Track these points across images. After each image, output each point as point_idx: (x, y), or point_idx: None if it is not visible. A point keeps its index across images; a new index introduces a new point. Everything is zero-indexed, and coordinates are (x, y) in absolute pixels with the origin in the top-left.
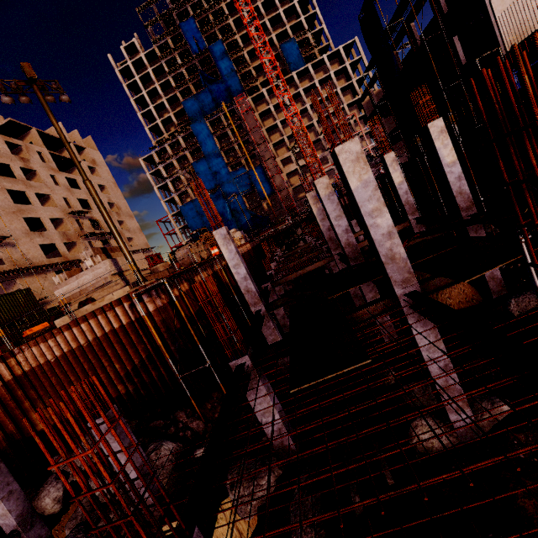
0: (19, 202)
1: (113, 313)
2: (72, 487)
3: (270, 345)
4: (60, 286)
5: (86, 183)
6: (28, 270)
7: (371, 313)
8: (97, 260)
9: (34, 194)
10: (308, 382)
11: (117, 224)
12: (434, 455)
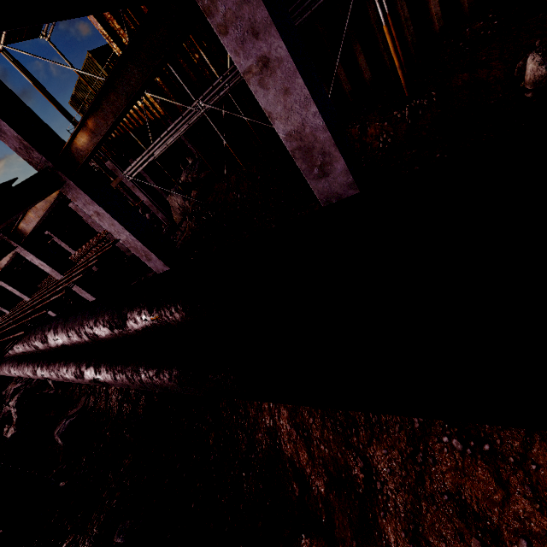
0: None
1: None
2: None
3: None
4: None
5: None
6: None
7: None
8: None
9: None
10: None
11: None
12: None
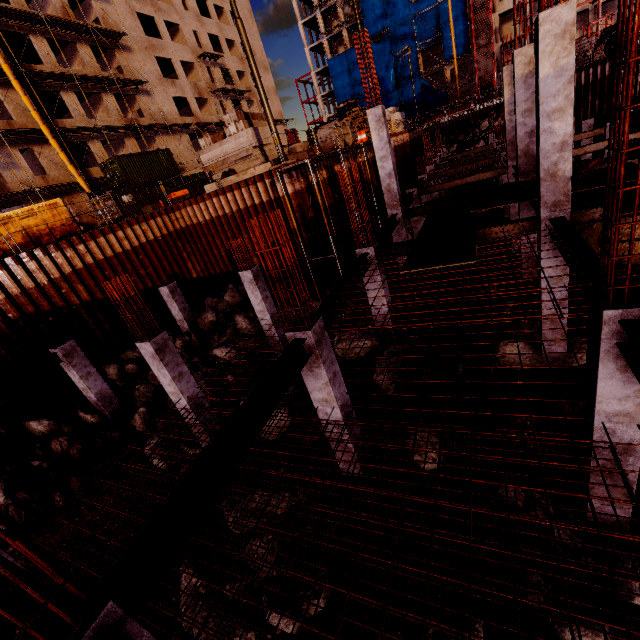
0: (148, 32)
1: (255, 188)
2: (221, 320)
3: (395, 243)
4: (205, 151)
5: (237, 23)
6: (164, 127)
7: (505, 231)
8: (240, 127)
9: (164, 23)
10: (417, 268)
11: (250, 78)
12: (511, 369)
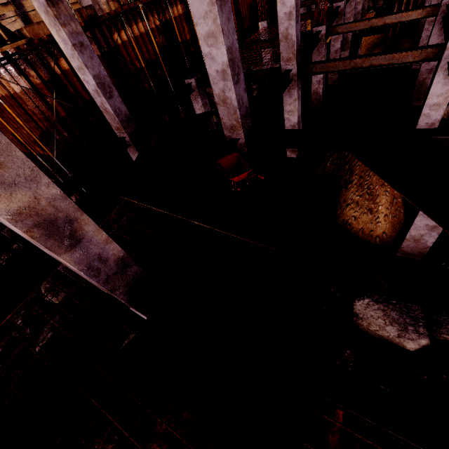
0: None
1: None
2: None
3: None
4: None
5: None
6: None
7: None
8: None
9: None
10: None
11: None
12: None
